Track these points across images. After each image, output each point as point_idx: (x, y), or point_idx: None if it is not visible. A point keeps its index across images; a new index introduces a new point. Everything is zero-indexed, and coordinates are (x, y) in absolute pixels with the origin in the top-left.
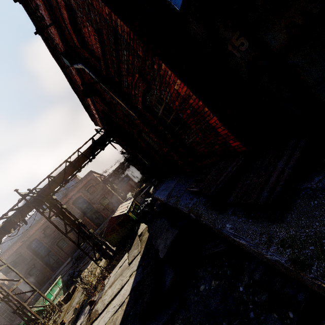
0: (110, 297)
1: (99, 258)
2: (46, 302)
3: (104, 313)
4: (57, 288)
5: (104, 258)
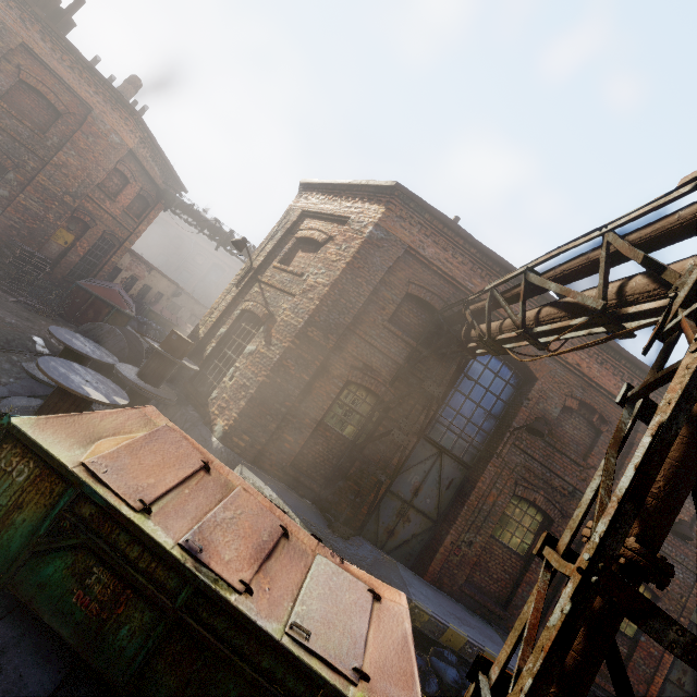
0: None
1: None
2: None
3: None
4: None
5: None
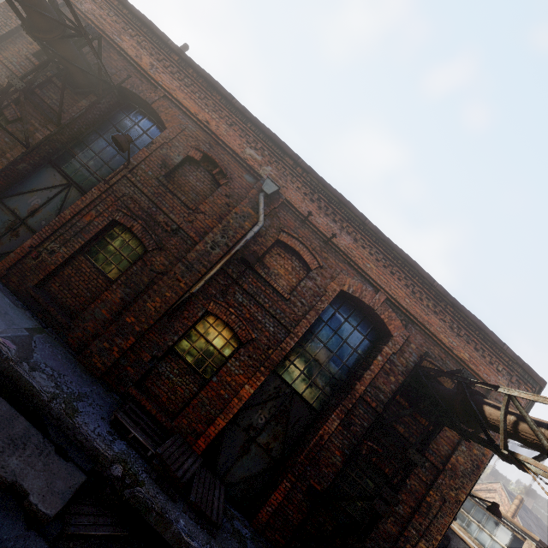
0: None
1: None
2: None
3: None
4: None
5: None
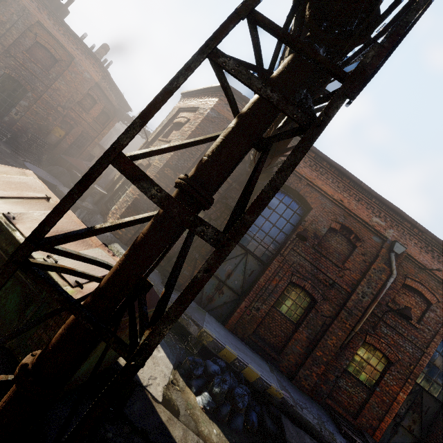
0: None
1: None
2: None
3: None
4: None
5: None
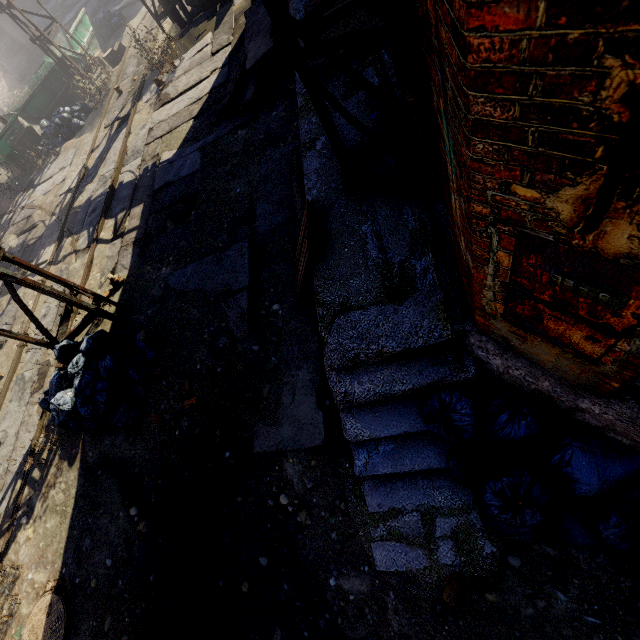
0: (185, 86)
1: (163, 15)
2: (76, 50)
3: (179, 100)
4: (86, 32)
5: (170, 19)
